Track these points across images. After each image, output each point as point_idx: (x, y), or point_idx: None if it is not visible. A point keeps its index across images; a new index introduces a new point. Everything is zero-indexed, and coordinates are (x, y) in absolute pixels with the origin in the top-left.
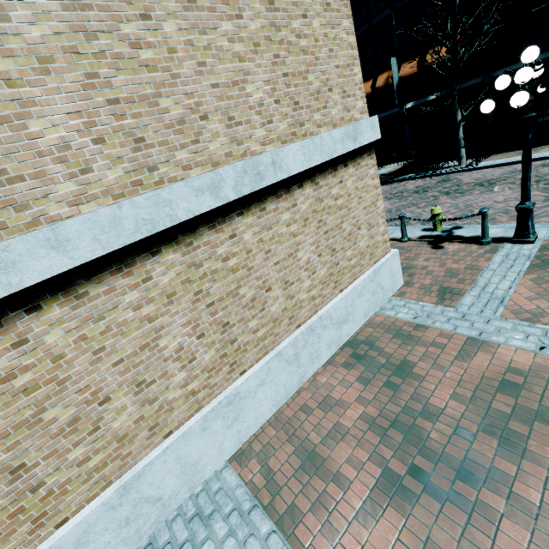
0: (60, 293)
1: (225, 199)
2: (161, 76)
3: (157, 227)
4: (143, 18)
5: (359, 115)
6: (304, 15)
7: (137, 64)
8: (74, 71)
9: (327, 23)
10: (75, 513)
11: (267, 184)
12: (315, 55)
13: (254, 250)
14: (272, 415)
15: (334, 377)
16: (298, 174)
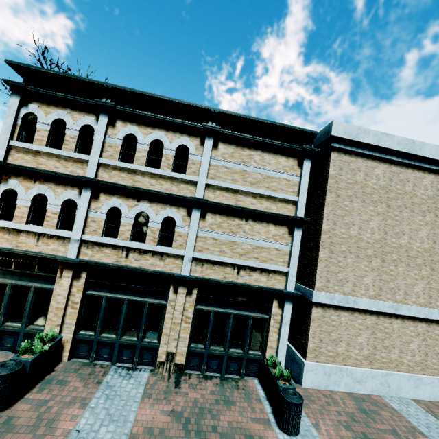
0: (401, 318)
1: None
2: None
3: (426, 317)
4: None
5: None
6: None
7: (438, 282)
8: (426, 280)
9: None
10: (374, 368)
11: None
12: None
13: None
14: (426, 400)
15: None
16: None
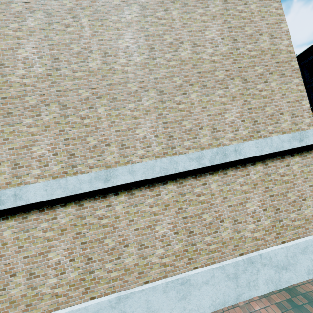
0: (126, 191)
1: (203, 165)
2: (185, 113)
3: (168, 172)
4: (183, 94)
5: (306, 126)
6: (265, 81)
7: (177, 110)
8: (155, 113)
9: (281, 82)
10: (98, 297)
11: (229, 160)
12: (271, 98)
13: (216, 195)
14: (210, 312)
15: (267, 310)
16: (252, 157)
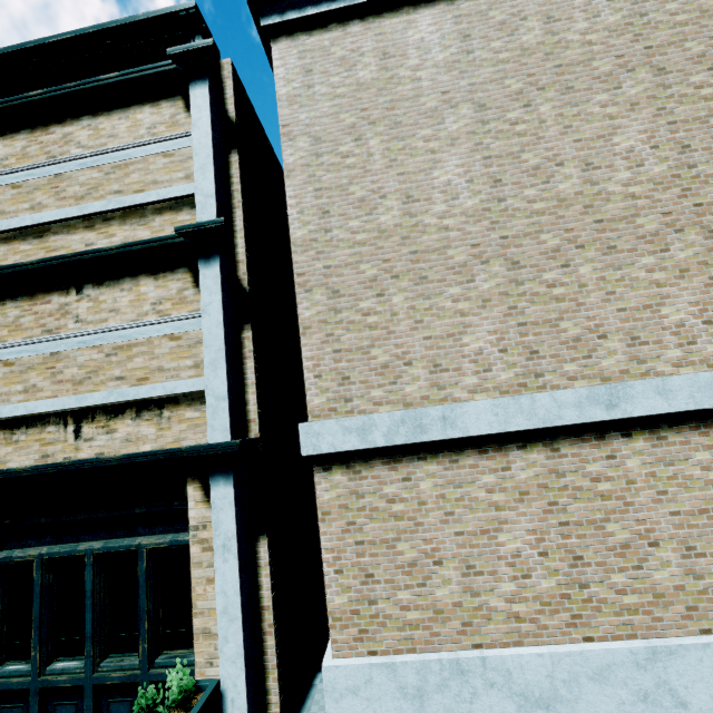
0: (646, 430)
1: None
2: None
3: None
4: None
5: None
6: None
7: None
8: (700, 276)
9: None
10: (599, 640)
11: None
12: None
13: None
14: None
15: None
16: None
